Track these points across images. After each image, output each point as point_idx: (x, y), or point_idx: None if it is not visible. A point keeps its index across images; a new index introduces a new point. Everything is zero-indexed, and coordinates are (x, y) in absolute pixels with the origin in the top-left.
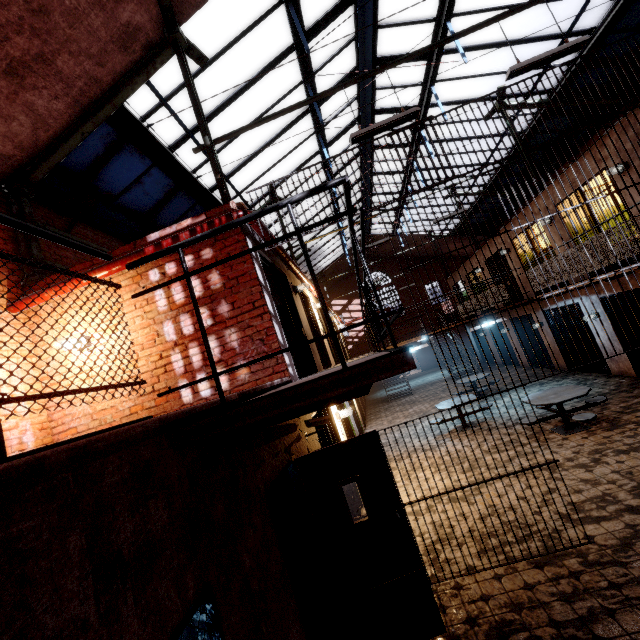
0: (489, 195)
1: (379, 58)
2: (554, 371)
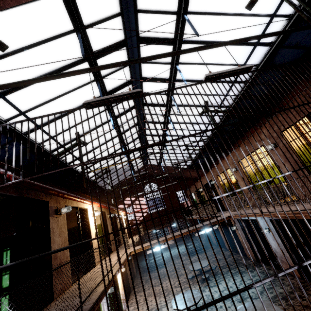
0: (205, 151)
1: (143, 78)
2: (247, 259)
